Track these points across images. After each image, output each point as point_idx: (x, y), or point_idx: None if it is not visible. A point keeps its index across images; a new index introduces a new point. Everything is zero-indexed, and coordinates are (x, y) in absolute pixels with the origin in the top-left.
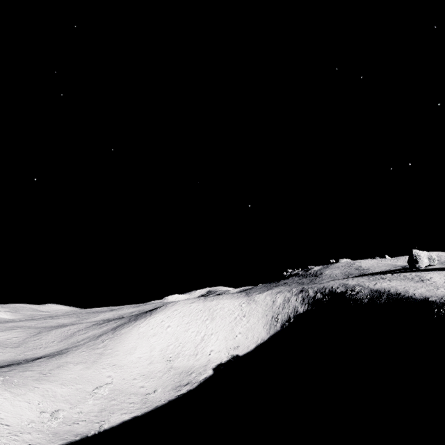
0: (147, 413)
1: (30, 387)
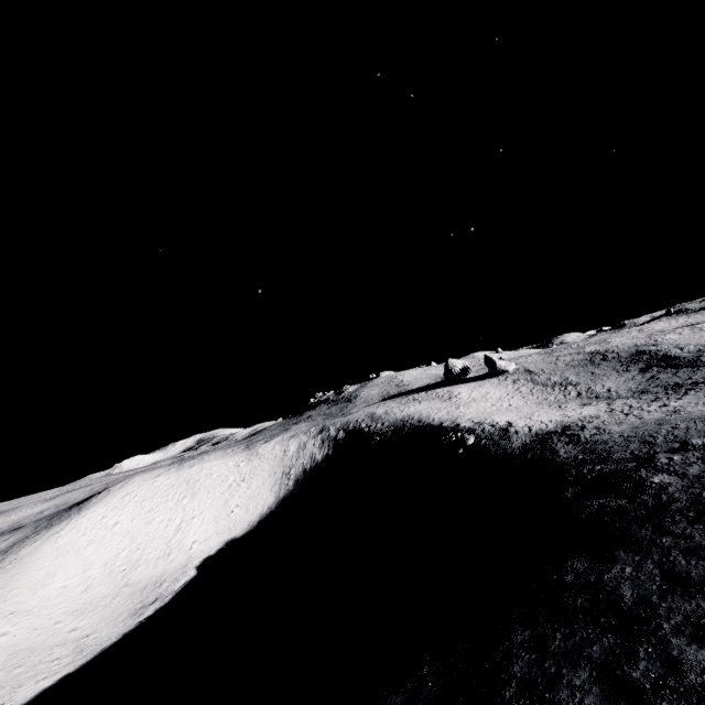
0: (85, 664)
1: None
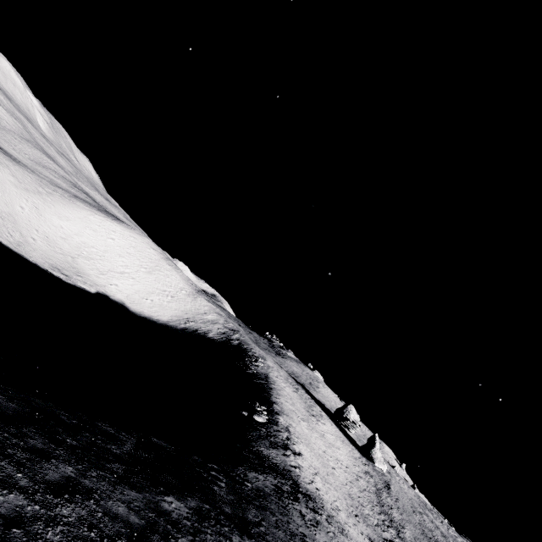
0: (9, 248)
1: None
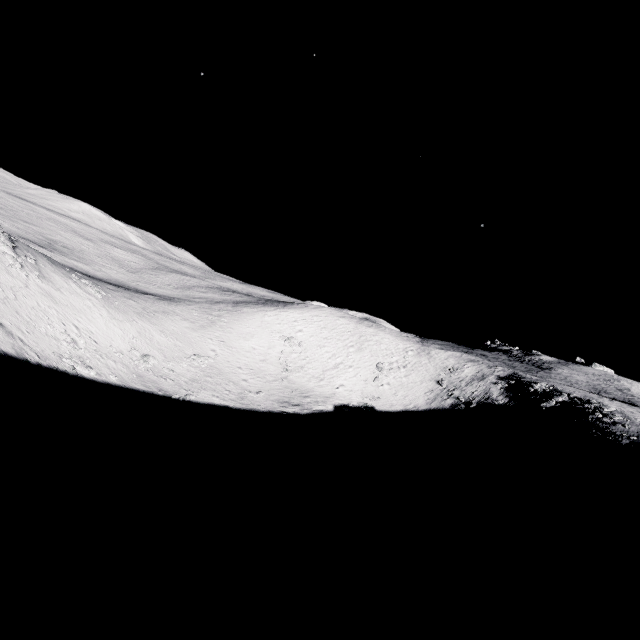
0: (240, 409)
1: (129, 317)
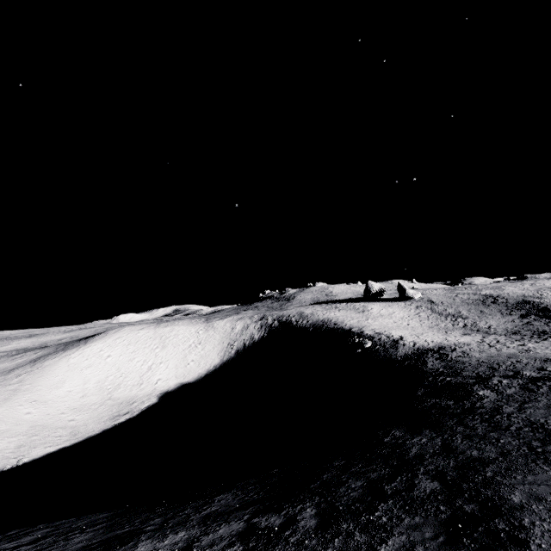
0: (77, 443)
1: None
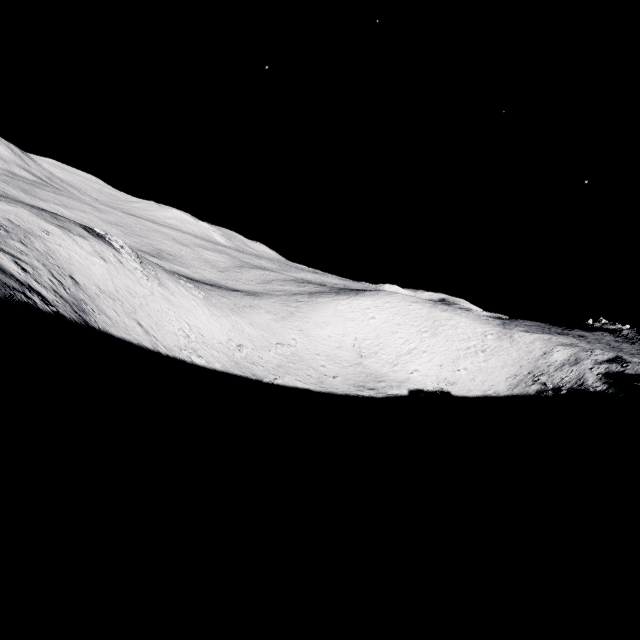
0: (320, 392)
1: (224, 313)
